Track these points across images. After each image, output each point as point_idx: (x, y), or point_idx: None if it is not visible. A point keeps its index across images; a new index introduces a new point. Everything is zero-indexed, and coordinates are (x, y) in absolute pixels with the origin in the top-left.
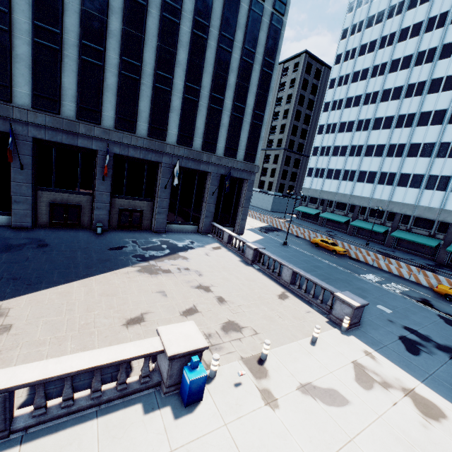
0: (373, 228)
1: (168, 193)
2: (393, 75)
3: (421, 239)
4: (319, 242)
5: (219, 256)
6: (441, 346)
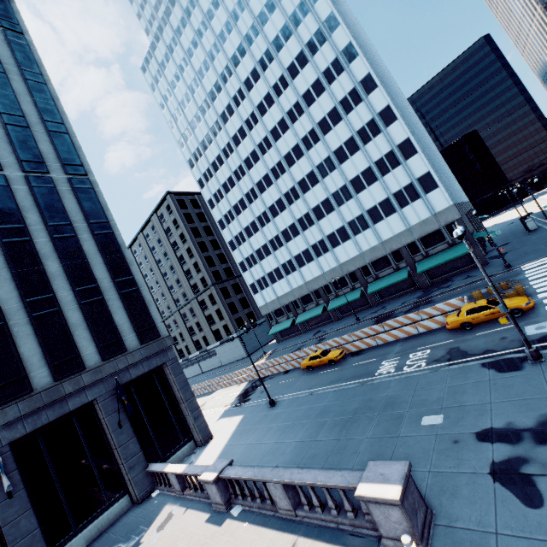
0: (349, 299)
1: (23, 500)
2: (253, 170)
3: (393, 278)
4: (310, 363)
5: (166, 546)
6: (537, 432)
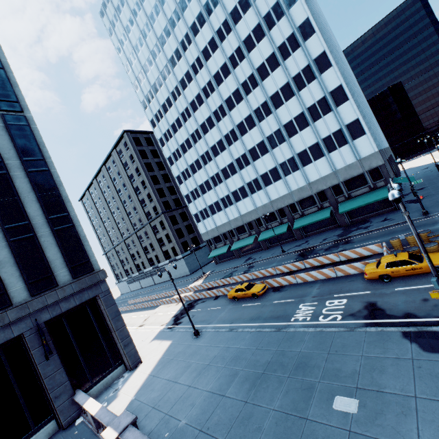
0: (277, 232)
1: None
2: (198, 112)
3: (317, 216)
4: (235, 294)
5: None
6: None
